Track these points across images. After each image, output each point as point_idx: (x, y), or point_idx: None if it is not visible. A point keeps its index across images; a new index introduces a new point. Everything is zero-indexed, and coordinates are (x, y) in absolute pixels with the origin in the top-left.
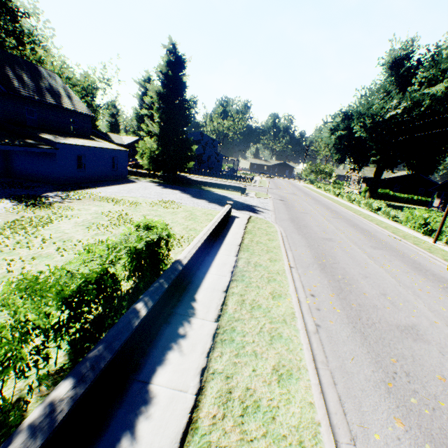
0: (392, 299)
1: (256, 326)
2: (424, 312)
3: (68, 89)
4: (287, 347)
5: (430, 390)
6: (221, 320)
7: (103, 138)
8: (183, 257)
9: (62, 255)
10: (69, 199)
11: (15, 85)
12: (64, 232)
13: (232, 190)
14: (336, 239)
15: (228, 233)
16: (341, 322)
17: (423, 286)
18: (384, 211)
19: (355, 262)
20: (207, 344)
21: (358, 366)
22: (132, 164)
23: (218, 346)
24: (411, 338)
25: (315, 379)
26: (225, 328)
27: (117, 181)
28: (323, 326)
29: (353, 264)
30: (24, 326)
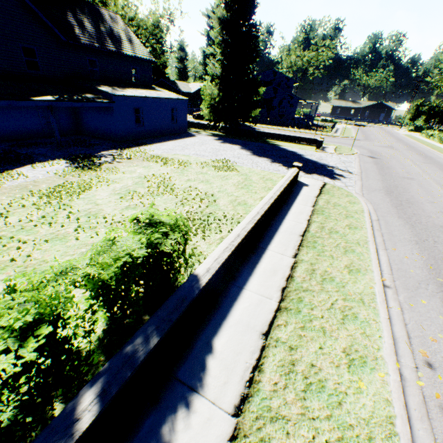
0: None
1: None
2: None
3: (129, 32)
4: None
5: None
6: (244, 412)
7: (170, 87)
8: (204, 270)
9: (77, 239)
10: (120, 159)
11: (76, 32)
12: (95, 203)
13: (303, 144)
14: None
15: (288, 212)
16: None
17: None
18: None
19: None
20: None
21: None
22: (196, 115)
23: None
24: None
25: None
26: (248, 440)
27: (175, 136)
28: None
29: None
30: None
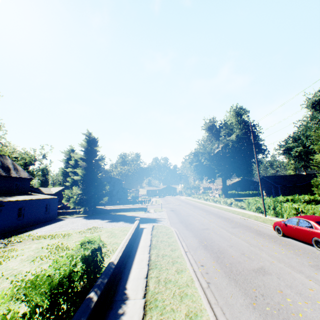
0: (248, 255)
1: (170, 293)
2: (266, 258)
3: (15, 164)
4: (192, 300)
5: (275, 299)
6: (147, 296)
7: (35, 192)
8: (114, 259)
9: (16, 285)
10: (11, 243)
11: None
12: (13, 268)
13: (137, 211)
14: (210, 227)
15: (140, 239)
16: (221, 276)
17: (263, 243)
18: (235, 204)
19: (224, 238)
20: (140, 313)
21: (235, 299)
22: (59, 207)
23: (148, 312)
24: (262, 274)
25: (211, 313)
26: (151, 300)
27: (49, 222)
28: (211, 282)
29: (223, 240)
30: (33, 308)
